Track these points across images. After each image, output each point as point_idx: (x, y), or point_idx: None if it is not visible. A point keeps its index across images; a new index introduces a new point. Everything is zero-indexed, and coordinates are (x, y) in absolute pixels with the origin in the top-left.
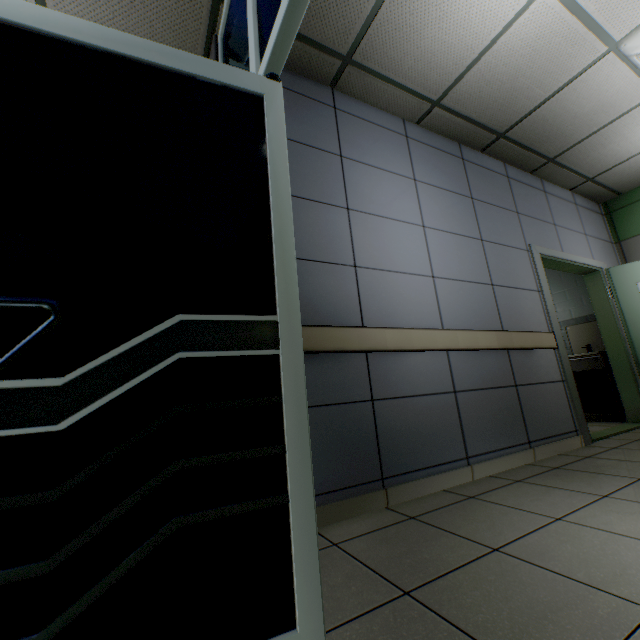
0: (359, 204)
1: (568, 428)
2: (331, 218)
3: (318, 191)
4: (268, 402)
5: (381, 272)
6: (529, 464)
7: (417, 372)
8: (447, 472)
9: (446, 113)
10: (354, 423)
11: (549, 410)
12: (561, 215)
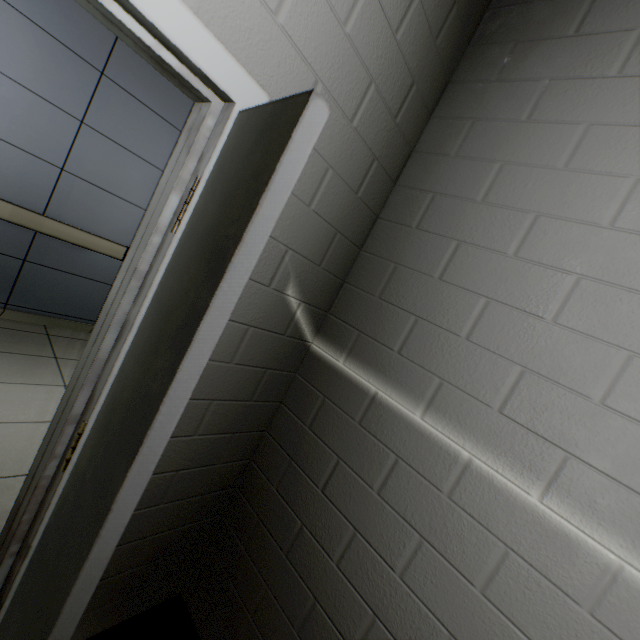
0: None
1: (86, 317)
2: None
3: None
4: None
5: None
6: None
7: None
8: None
9: None
10: None
11: (68, 296)
12: None
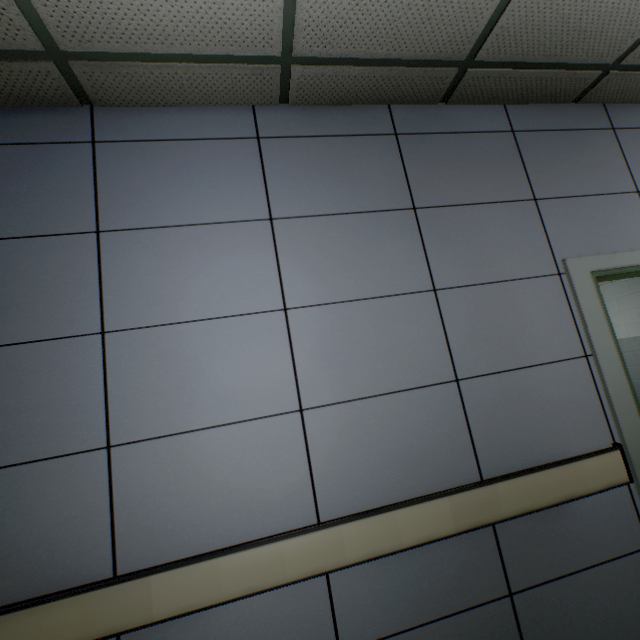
0: (131, 314)
1: None
2: (62, 364)
3: (38, 319)
4: None
5: (171, 439)
6: None
7: (243, 633)
8: None
9: (321, 68)
10: None
11: (605, 628)
12: None
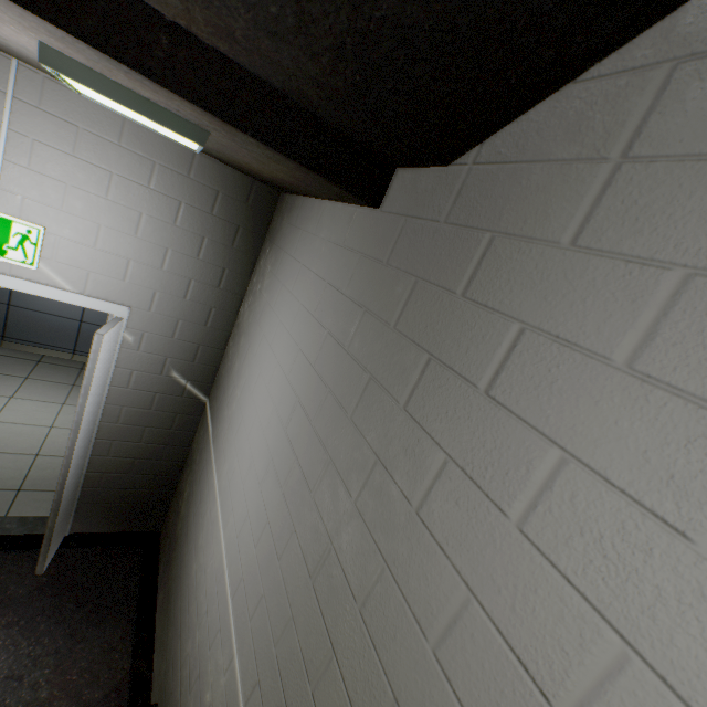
0: None
1: None
2: None
3: None
4: None
5: None
6: None
7: (53, 303)
8: (53, 350)
9: None
10: None
11: None
12: None
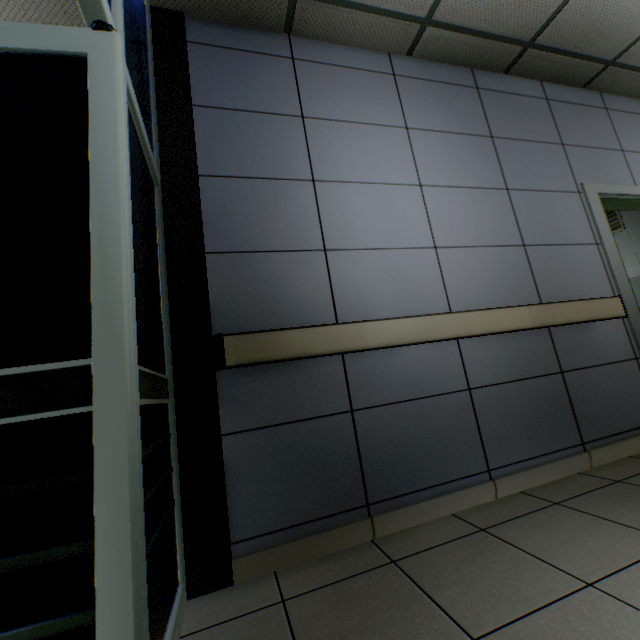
0: (329, 172)
1: None
2: (291, 196)
3: (273, 166)
4: (70, 482)
5: (361, 252)
6: (581, 473)
7: (414, 370)
8: (458, 491)
9: (443, 31)
10: (327, 441)
11: (614, 399)
12: (633, 136)
